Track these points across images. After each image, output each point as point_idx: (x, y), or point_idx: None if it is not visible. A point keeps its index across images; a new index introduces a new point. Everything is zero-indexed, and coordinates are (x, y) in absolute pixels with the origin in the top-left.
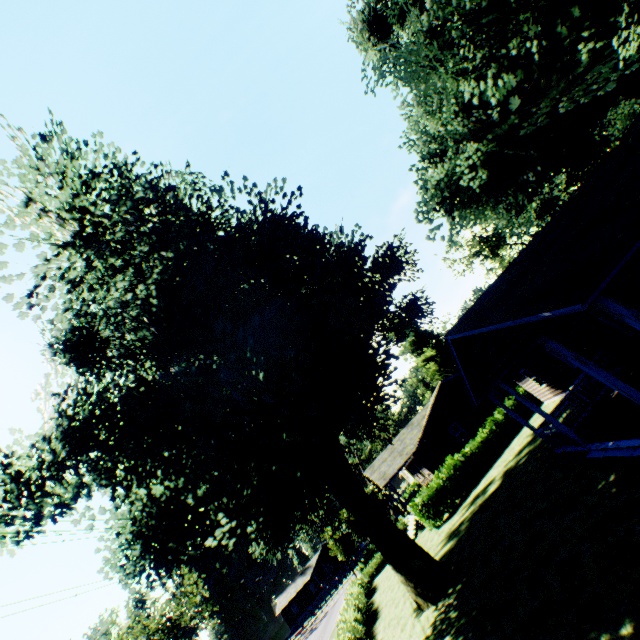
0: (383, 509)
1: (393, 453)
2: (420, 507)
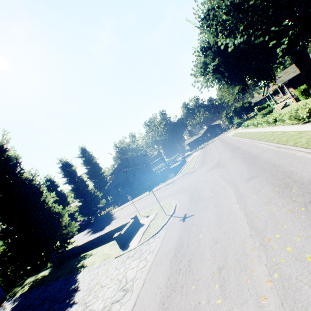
0: (251, 109)
1: (287, 73)
2: (301, 91)
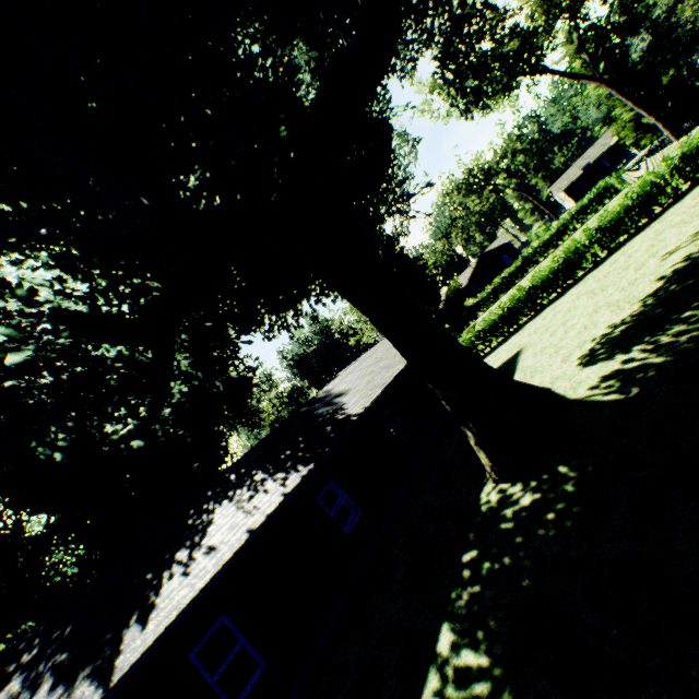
0: None
1: None
2: None
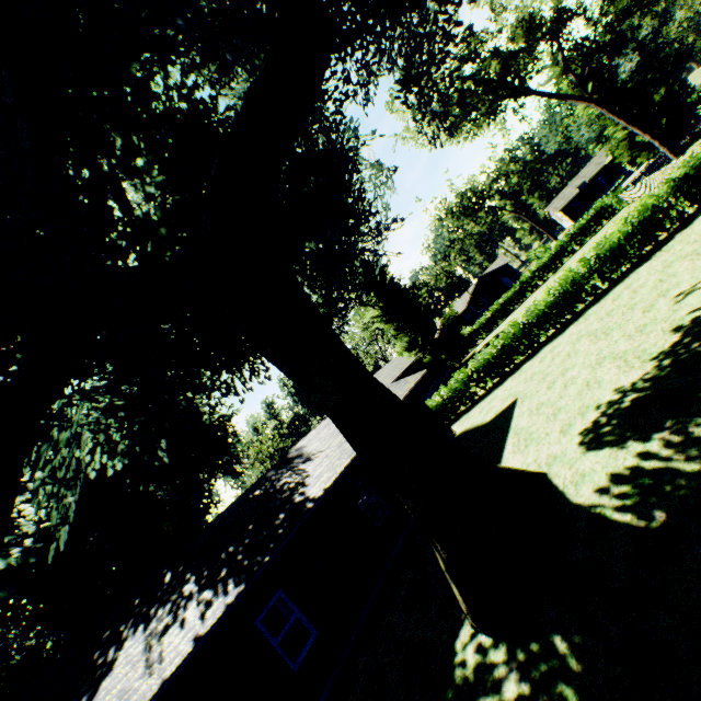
0: None
1: None
2: None
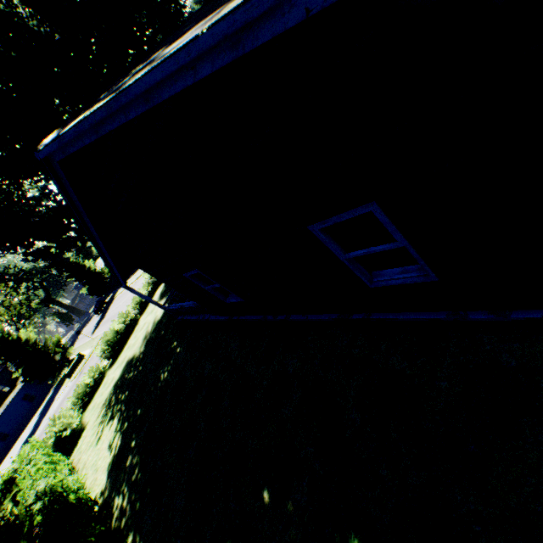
0: None
1: None
2: None
